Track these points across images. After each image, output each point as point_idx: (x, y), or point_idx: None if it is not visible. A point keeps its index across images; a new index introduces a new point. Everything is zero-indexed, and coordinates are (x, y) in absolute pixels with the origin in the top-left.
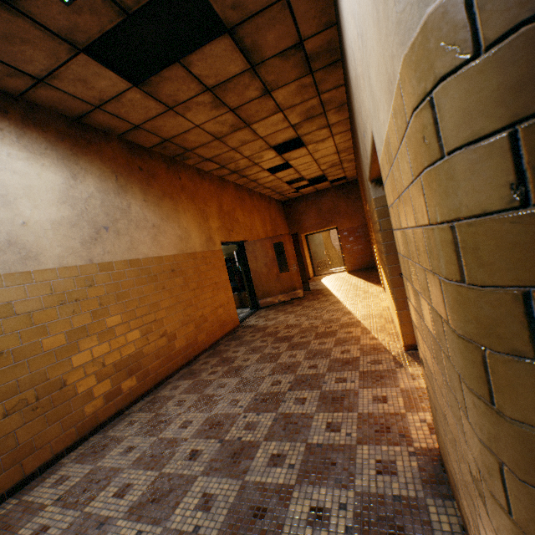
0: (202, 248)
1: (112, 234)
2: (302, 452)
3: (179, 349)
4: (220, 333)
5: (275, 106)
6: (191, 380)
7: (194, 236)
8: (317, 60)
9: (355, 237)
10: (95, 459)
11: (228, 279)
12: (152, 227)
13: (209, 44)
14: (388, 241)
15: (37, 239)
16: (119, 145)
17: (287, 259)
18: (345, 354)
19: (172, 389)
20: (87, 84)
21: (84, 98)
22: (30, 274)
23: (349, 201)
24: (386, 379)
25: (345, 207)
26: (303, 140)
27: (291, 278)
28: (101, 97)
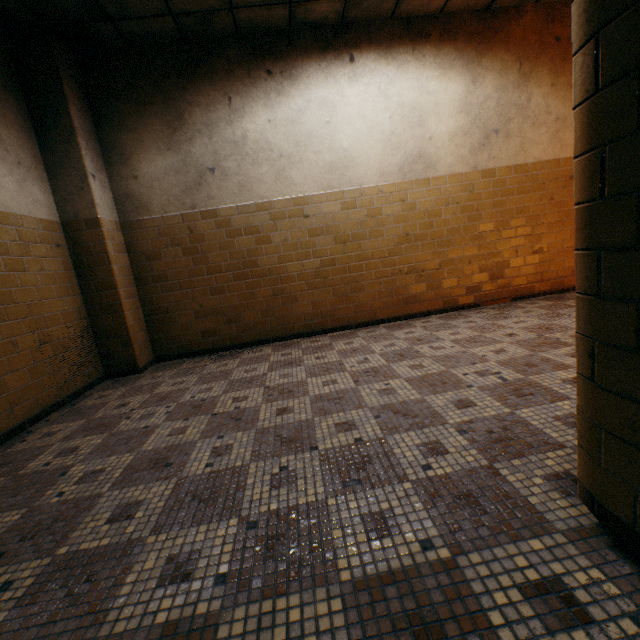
0: None
1: (500, 138)
2: None
3: (552, 273)
4: None
5: None
6: (551, 302)
7: None
8: None
9: None
10: (447, 320)
11: None
12: (553, 122)
13: None
14: None
15: (436, 151)
16: (533, 16)
17: None
18: None
19: (528, 304)
20: None
21: None
22: (428, 180)
23: None
24: None
25: None
26: None
27: None
28: None
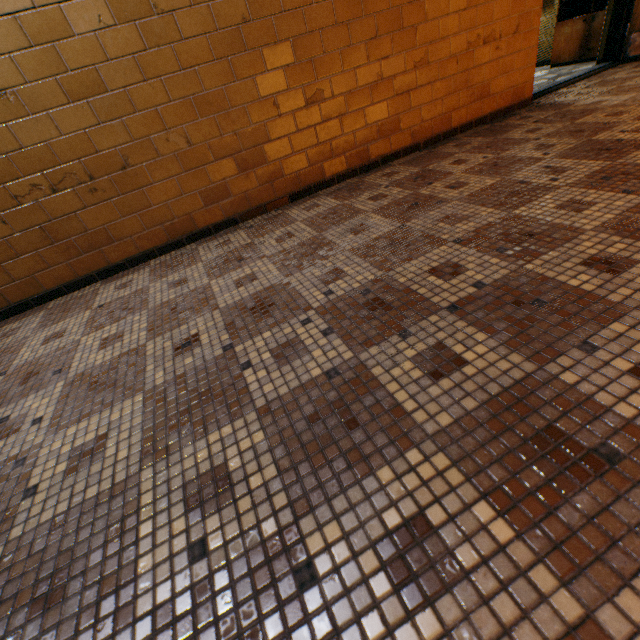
0: None
1: None
2: (255, 538)
3: (348, 138)
4: (463, 115)
5: None
6: (337, 202)
7: None
8: None
9: None
10: (158, 276)
11: None
12: None
13: None
14: None
15: None
16: None
17: None
18: None
19: (306, 208)
20: None
21: None
22: None
23: None
24: None
25: None
26: None
27: None
28: None
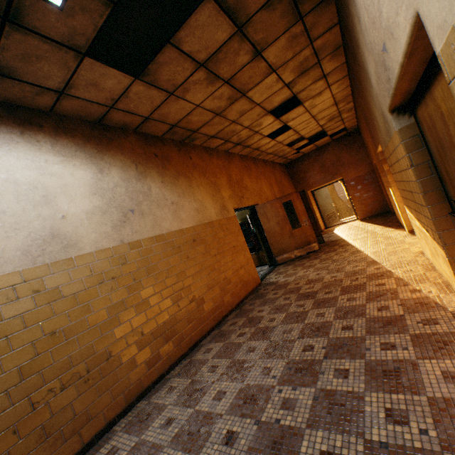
0: (218, 217)
1: (137, 215)
2: (360, 453)
3: (208, 312)
4: (243, 292)
5: (267, 67)
6: (222, 343)
7: (209, 207)
8: (305, 1)
9: (363, 185)
10: (140, 430)
11: (245, 242)
12: (171, 204)
13: (193, 14)
14: (424, 176)
15: (75, 229)
16: (136, 137)
17: (298, 216)
18: (383, 311)
19: (205, 352)
20: (97, 86)
21: (98, 101)
22: (72, 260)
23: (351, 151)
24: (453, 346)
25: (349, 158)
26: (298, 97)
27: (304, 233)
28: (112, 97)
